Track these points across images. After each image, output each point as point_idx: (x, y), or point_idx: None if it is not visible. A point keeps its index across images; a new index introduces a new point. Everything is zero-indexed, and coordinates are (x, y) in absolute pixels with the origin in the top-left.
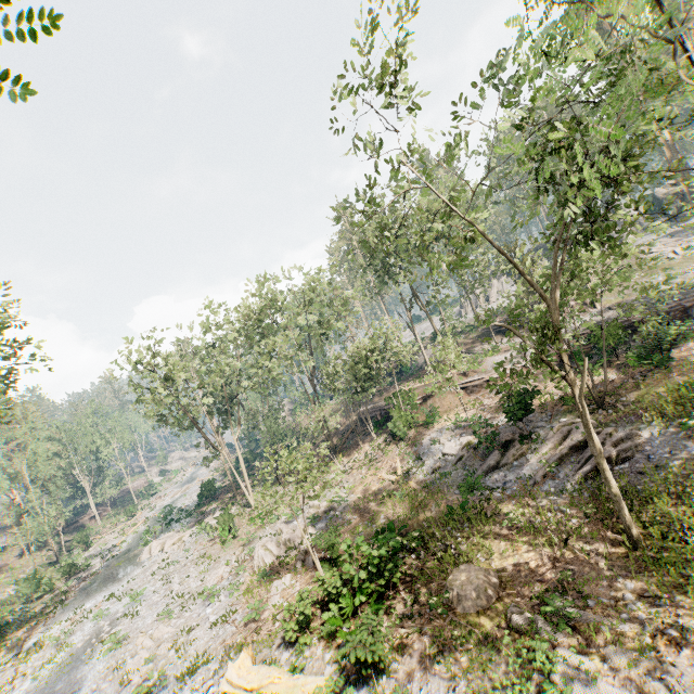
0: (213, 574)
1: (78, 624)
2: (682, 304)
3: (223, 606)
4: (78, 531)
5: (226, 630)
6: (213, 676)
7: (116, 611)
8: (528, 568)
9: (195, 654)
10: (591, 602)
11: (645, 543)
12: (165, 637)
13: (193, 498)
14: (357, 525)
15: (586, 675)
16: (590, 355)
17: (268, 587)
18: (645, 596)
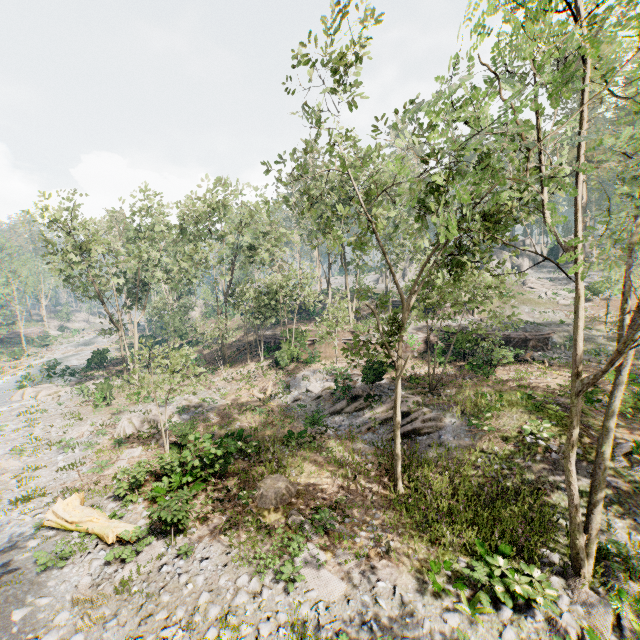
0: (76, 429)
1: None
2: (527, 335)
3: (75, 457)
4: None
5: (69, 476)
6: (44, 507)
7: None
8: (321, 489)
9: (35, 488)
10: (348, 520)
11: (403, 492)
12: (12, 468)
13: (84, 360)
14: (215, 424)
15: (317, 562)
16: (447, 351)
17: (120, 452)
18: (382, 524)
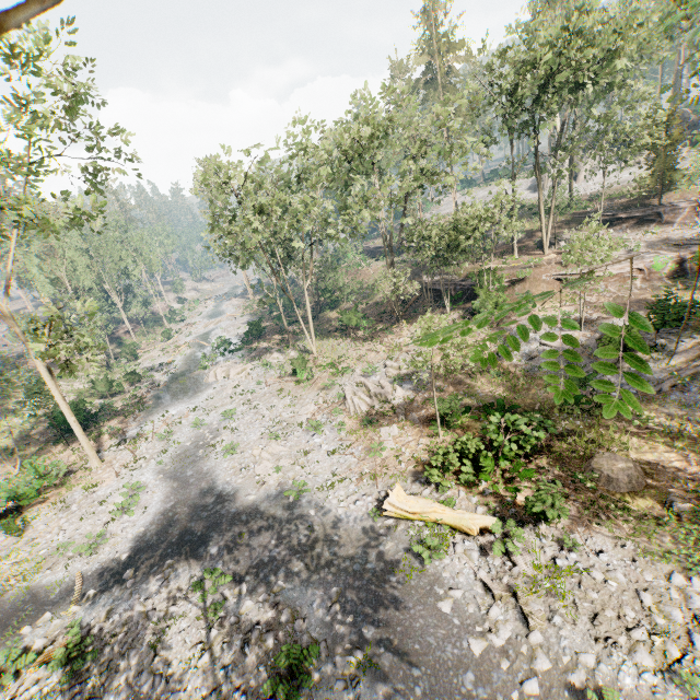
0: (303, 409)
1: (173, 426)
2: None
3: (332, 439)
4: (117, 343)
5: (346, 460)
6: (354, 493)
7: (209, 422)
8: (672, 466)
9: (324, 473)
10: None
11: None
12: (281, 454)
13: (232, 332)
14: (451, 393)
15: None
16: None
17: (375, 431)
18: None
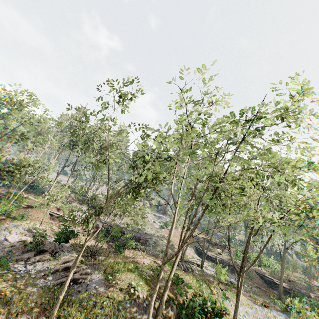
0: None
1: None
2: (141, 237)
3: None
4: None
5: None
6: None
7: None
8: None
9: None
10: None
11: None
12: None
13: None
14: None
15: None
16: (106, 234)
17: None
18: None
